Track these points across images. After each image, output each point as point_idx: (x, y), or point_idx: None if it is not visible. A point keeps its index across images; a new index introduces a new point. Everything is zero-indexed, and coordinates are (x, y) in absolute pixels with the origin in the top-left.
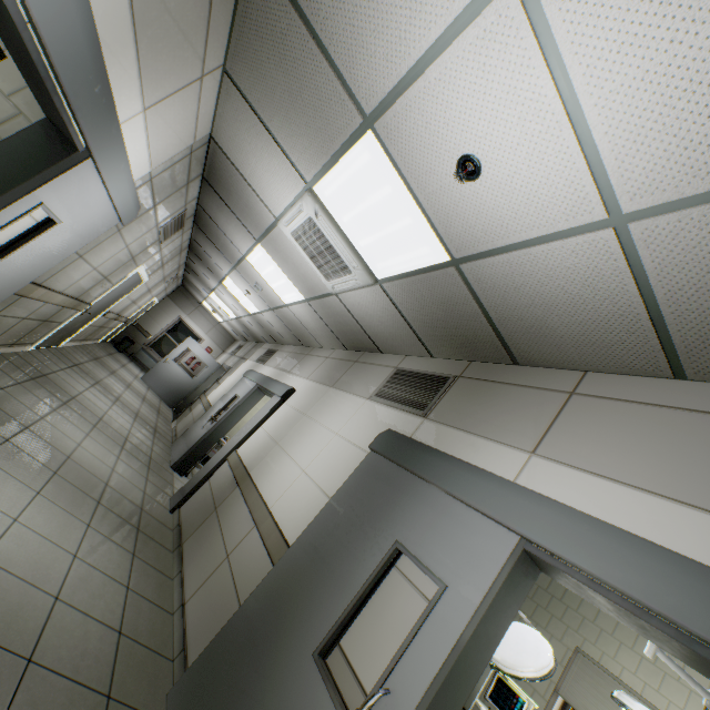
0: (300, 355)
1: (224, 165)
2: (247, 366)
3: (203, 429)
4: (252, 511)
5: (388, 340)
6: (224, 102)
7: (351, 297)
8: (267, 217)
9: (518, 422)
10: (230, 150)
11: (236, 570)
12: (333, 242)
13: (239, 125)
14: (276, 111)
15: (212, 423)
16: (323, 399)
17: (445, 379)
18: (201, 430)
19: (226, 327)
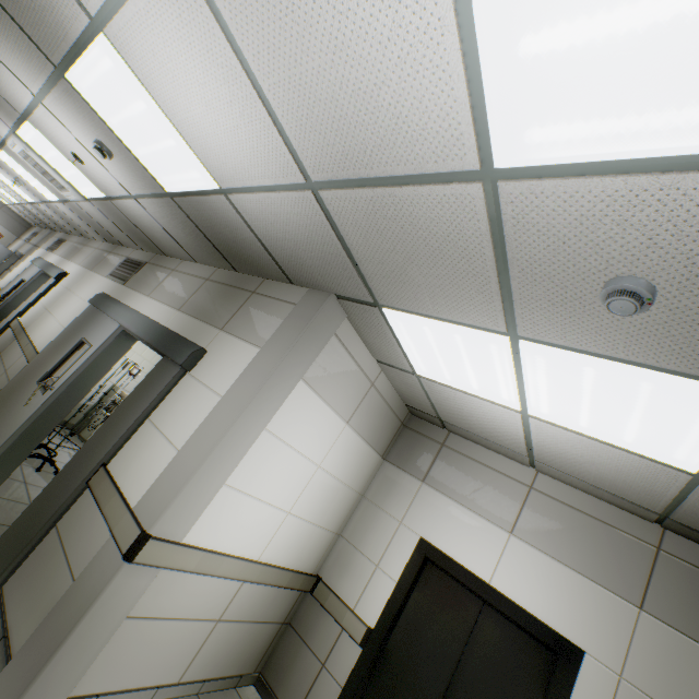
0: (81, 246)
1: None
2: (39, 254)
3: None
4: (23, 347)
5: (121, 238)
6: None
7: (84, 206)
8: None
9: (152, 284)
10: None
11: (11, 375)
12: (47, 169)
13: None
14: None
15: None
16: (83, 279)
17: (142, 265)
18: None
19: (16, 211)
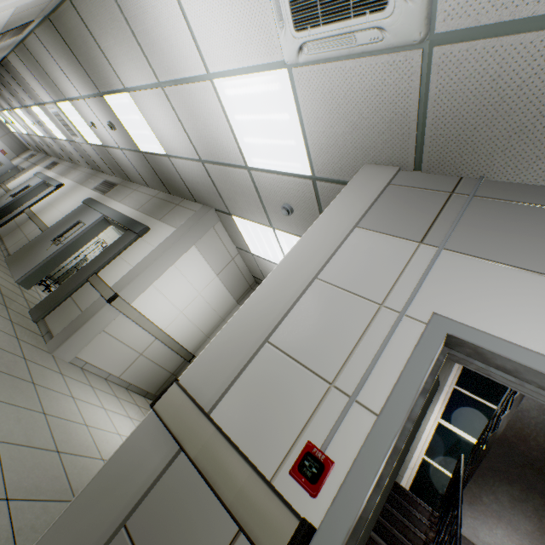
0: (71, 168)
1: (14, 70)
2: (38, 170)
3: (7, 201)
4: (37, 224)
5: (103, 168)
6: (14, 56)
7: (84, 146)
8: (40, 100)
9: (122, 196)
10: (17, 68)
11: (30, 238)
12: (69, 124)
13: (22, 66)
14: (38, 76)
15: (13, 198)
16: (75, 189)
17: (115, 185)
18: (5, 201)
19: (19, 137)
